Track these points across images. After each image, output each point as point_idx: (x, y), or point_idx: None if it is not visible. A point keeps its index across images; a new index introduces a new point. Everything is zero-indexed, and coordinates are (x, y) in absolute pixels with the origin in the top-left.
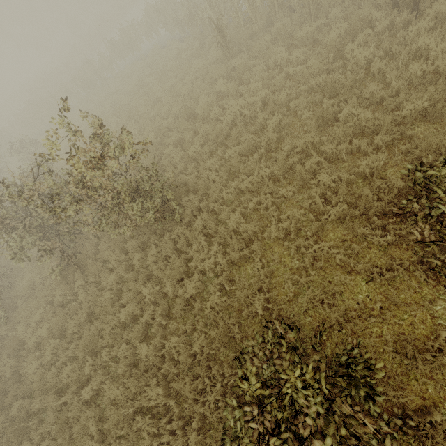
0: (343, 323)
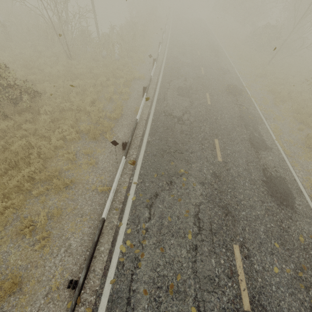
0: None
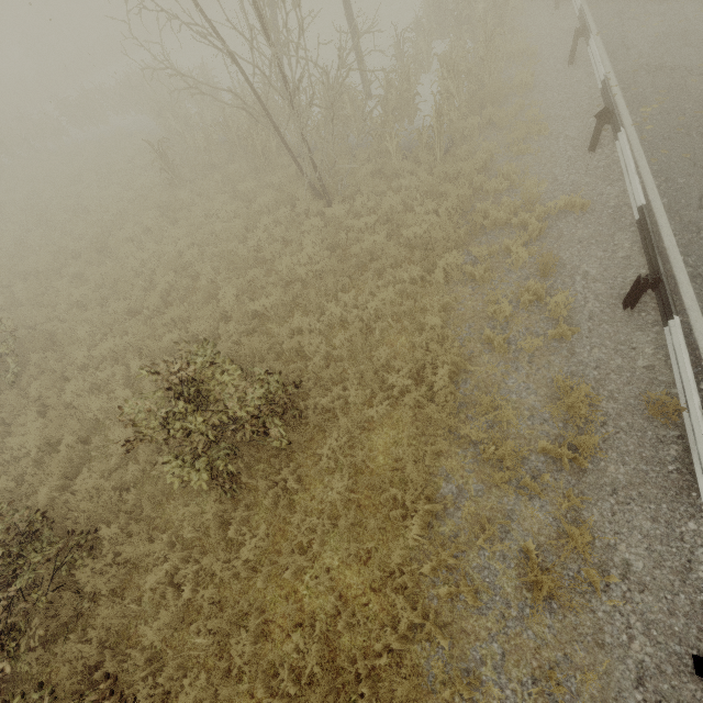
0: (111, 515)
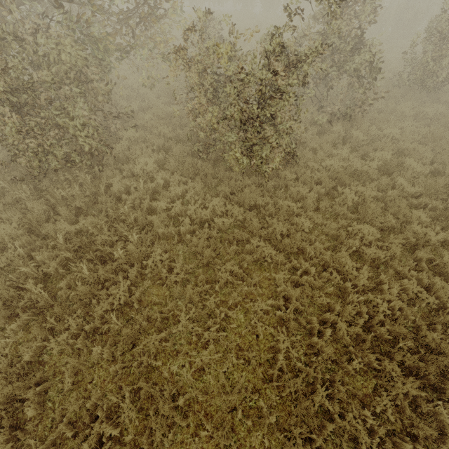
0: None
